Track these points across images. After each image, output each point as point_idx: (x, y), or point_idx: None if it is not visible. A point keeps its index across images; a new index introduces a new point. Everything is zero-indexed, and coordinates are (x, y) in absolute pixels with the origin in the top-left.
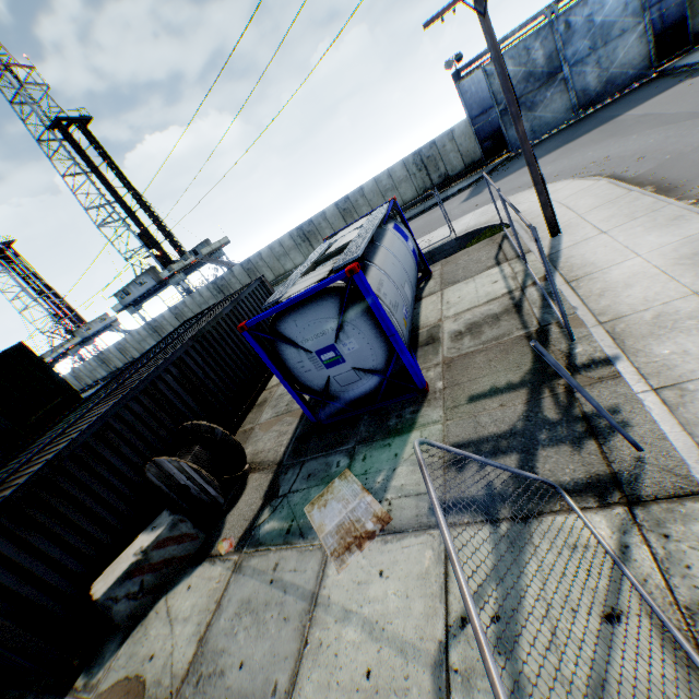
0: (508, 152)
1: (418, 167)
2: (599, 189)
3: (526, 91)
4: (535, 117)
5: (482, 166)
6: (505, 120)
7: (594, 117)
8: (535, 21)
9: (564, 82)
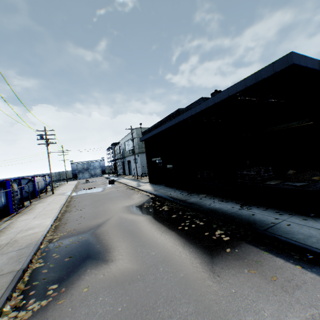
0: (77, 178)
1: (59, 174)
2: (76, 181)
3: (83, 170)
4: (83, 174)
5: (72, 179)
6: (78, 173)
7: (91, 177)
8: (86, 161)
9: (89, 171)
